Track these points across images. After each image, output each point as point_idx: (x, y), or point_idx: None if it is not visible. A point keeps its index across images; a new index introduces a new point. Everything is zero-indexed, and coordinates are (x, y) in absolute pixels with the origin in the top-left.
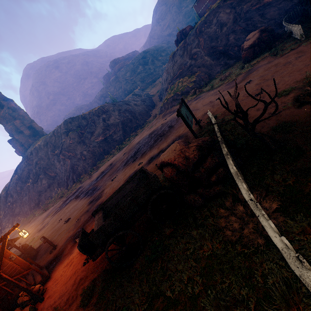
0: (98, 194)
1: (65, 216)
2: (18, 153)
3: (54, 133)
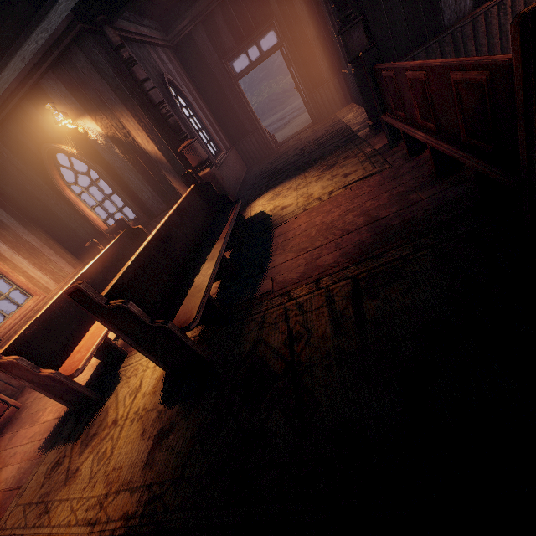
0: None
1: None
2: None
3: None
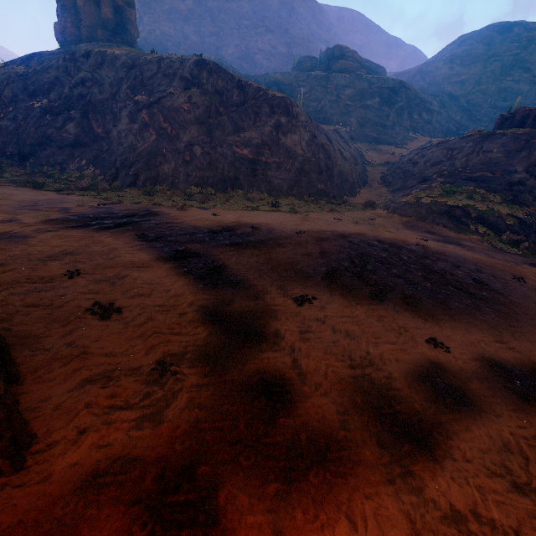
0: (244, 310)
1: (95, 276)
2: (58, 33)
3: (162, 62)
